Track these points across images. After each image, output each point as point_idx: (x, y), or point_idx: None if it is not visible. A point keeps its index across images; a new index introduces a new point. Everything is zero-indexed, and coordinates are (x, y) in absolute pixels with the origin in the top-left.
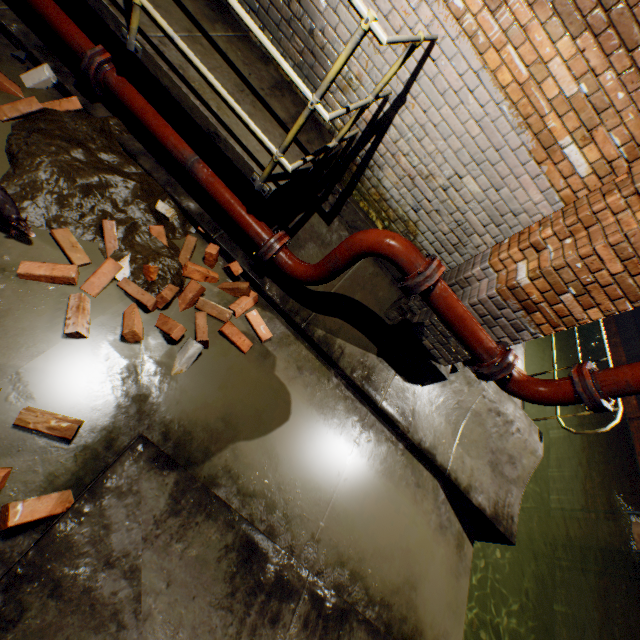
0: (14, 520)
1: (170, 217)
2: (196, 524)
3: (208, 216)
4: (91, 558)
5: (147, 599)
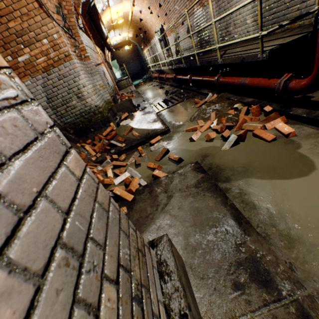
0: (154, 173)
1: (237, 107)
2: (203, 195)
3: (256, 100)
4: (162, 188)
5: (168, 207)
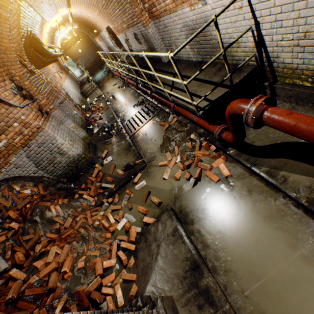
0: (144, 220)
1: (193, 138)
2: (178, 242)
3: (206, 132)
4: (152, 236)
5: (159, 256)
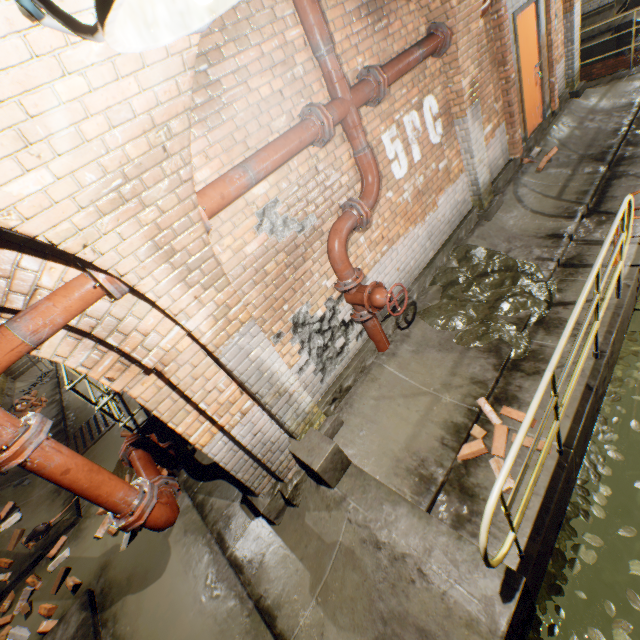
0: (41, 628)
1: None
2: None
3: None
4: None
5: None
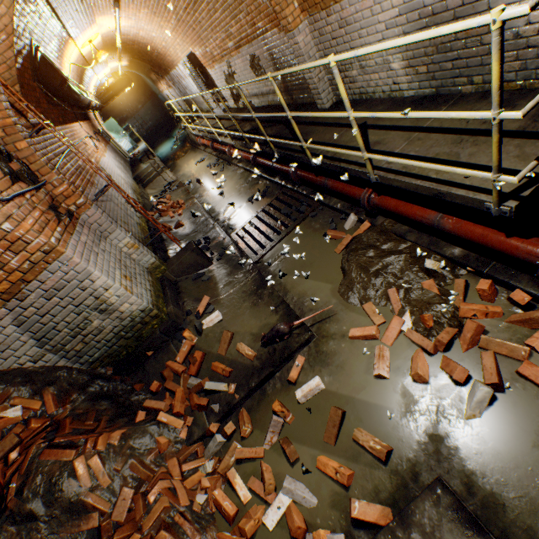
0: (353, 512)
1: (436, 269)
2: None
3: (472, 254)
4: None
5: None
